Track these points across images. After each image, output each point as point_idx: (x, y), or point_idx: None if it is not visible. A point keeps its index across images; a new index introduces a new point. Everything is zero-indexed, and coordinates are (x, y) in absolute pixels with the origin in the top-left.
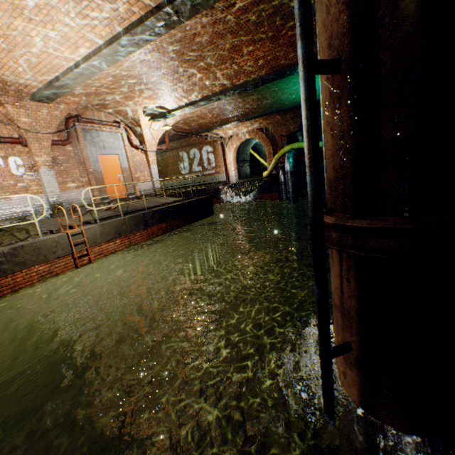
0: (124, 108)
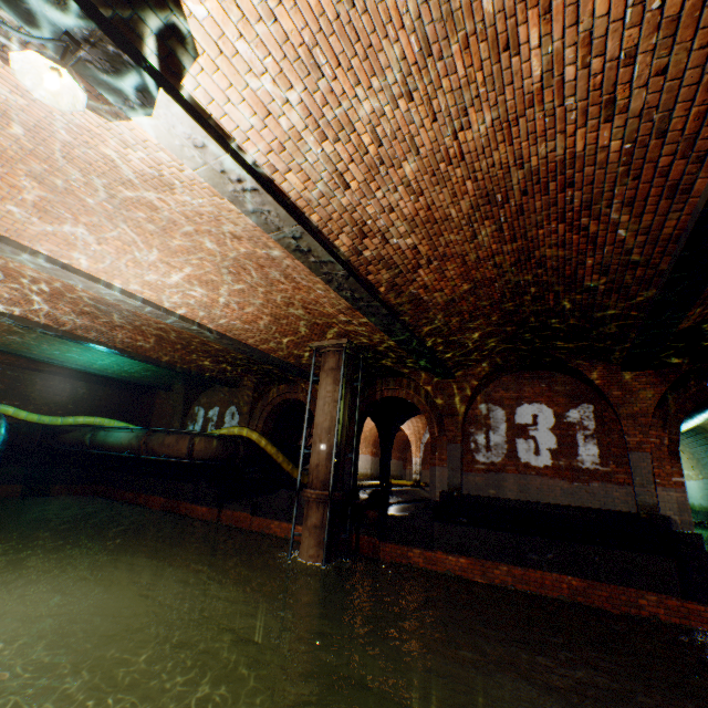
0: None
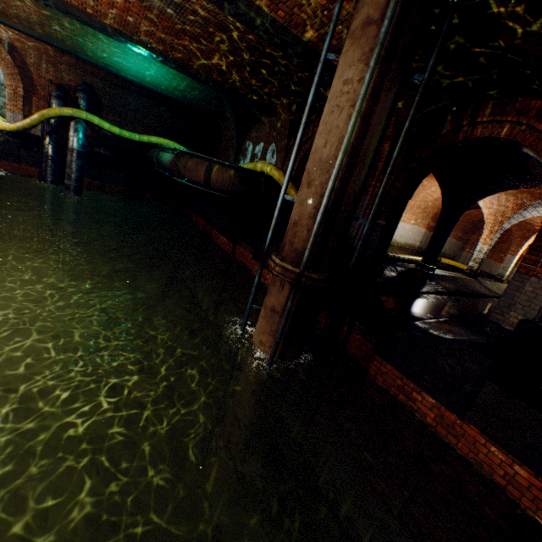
0: None
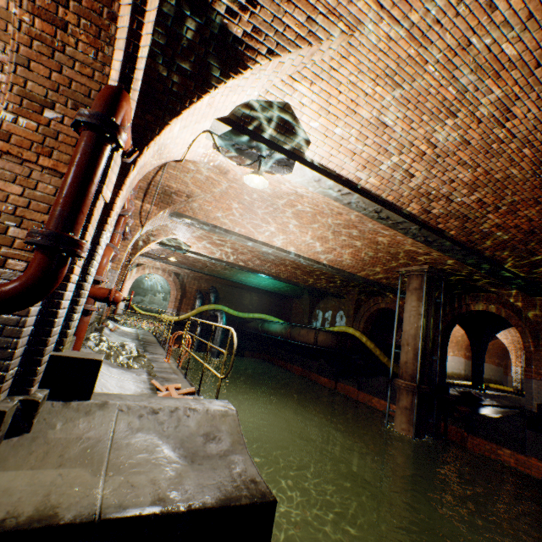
0: (160, 228)
